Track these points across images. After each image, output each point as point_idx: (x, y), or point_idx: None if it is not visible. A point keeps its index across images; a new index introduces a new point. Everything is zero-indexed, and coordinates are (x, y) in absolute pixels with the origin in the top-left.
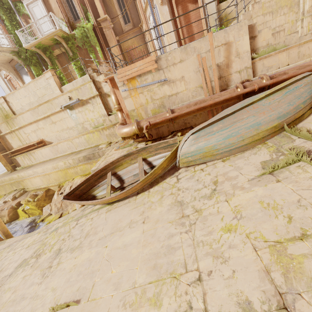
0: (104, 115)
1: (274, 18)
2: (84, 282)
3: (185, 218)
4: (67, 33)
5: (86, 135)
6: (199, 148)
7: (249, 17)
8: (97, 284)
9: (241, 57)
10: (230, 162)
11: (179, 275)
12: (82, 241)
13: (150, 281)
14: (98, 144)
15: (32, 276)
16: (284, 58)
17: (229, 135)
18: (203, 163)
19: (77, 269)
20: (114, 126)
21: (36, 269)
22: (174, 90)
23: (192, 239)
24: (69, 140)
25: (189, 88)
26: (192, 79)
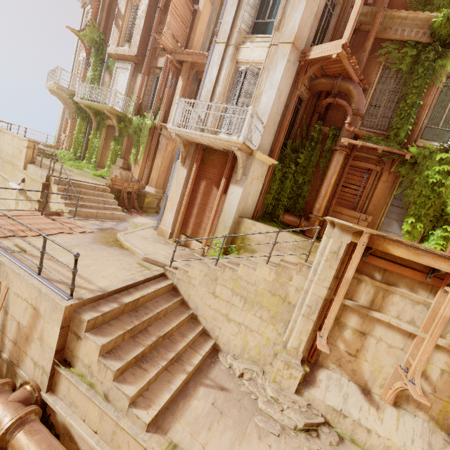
0: None
1: (246, 310)
2: None
3: None
4: (125, 114)
5: None
6: None
7: (214, 277)
8: None
9: (44, 347)
10: None
11: None
12: None
13: None
14: None
15: None
16: (96, 415)
17: None
18: None
19: None
20: None
21: None
22: None
23: None
24: None
25: None
26: None
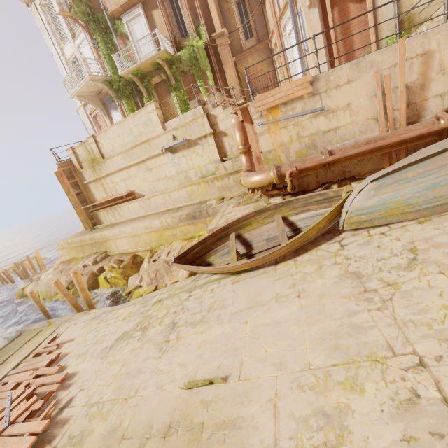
0: (216, 161)
1: None
2: (225, 359)
3: (370, 292)
4: (172, 55)
5: (189, 187)
6: (381, 202)
7: None
8: (247, 363)
9: (447, 74)
10: (433, 224)
11: (383, 359)
12: (205, 315)
13: (335, 363)
14: (203, 200)
15: (144, 349)
16: None
17: (434, 184)
18: (382, 225)
19: (210, 345)
20: (230, 176)
21: (147, 343)
22: (332, 124)
23: (393, 318)
24: (167, 193)
25: (356, 121)
26: (362, 107)
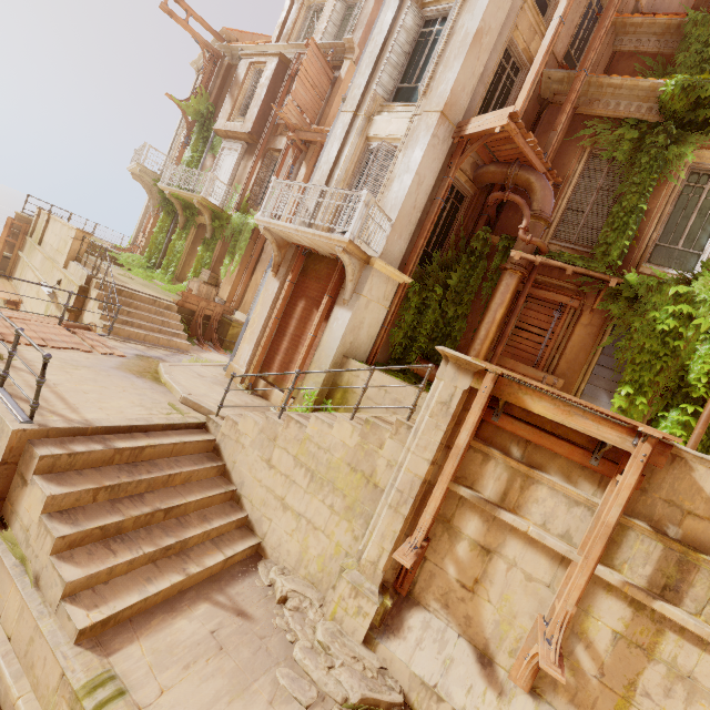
0: None
1: (312, 492)
2: None
3: None
4: (222, 209)
5: None
6: None
7: (273, 435)
8: None
9: None
10: None
11: None
12: None
13: None
14: None
15: None
16: (16, 610)
17: None
18: None
19: None
20: None
21: None
22: None
23: None
24: None
25: None
26: None
